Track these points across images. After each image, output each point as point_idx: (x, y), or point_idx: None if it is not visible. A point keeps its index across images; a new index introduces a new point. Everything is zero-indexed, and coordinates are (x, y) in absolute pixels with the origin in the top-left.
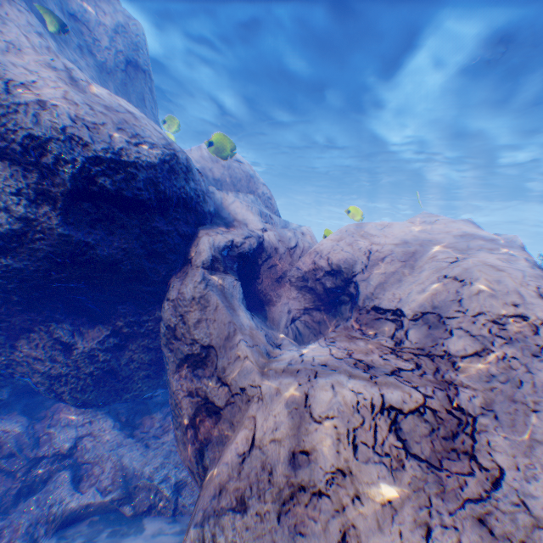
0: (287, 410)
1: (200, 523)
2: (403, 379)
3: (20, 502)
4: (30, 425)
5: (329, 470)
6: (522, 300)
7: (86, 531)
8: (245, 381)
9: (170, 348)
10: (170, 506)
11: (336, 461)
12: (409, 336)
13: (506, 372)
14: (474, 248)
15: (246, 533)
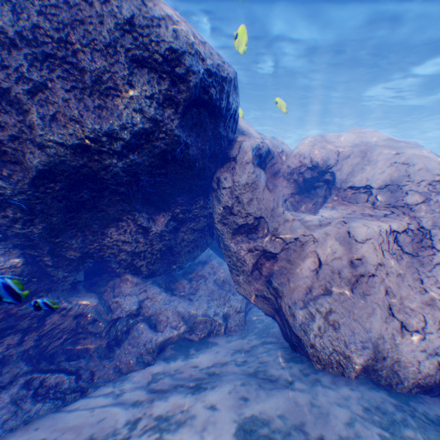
0: (337, 242)
1: (303, 307)
2: (391, 218)
3: (114, 349)
4: (102, 298)
5: (374, 264)
6: None
7: (176, 352)
8: (297, 233)
9: (224, 224)
10: (221, 328)
11: (376, 259)
12: (379, 199)
13: (438, 208)
14: (402, 147)
15: (335, 303)
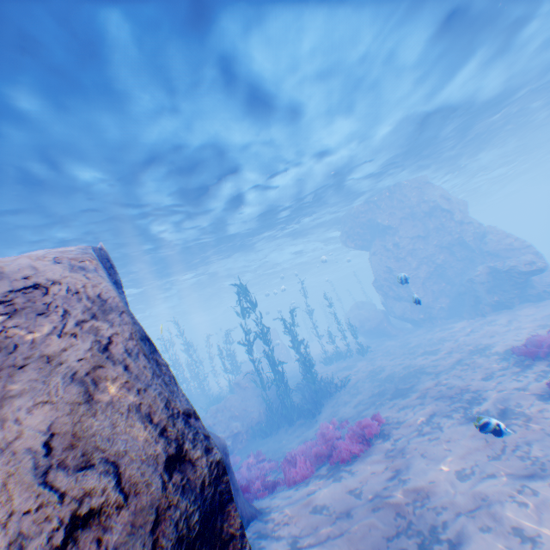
0: None
1: None
2: None
3: None
4: None
5: None
6: (38, 272)
7: None
8: None
9: None
10: None
11: None
12: None
13: (3, 345)
14: None
15: None
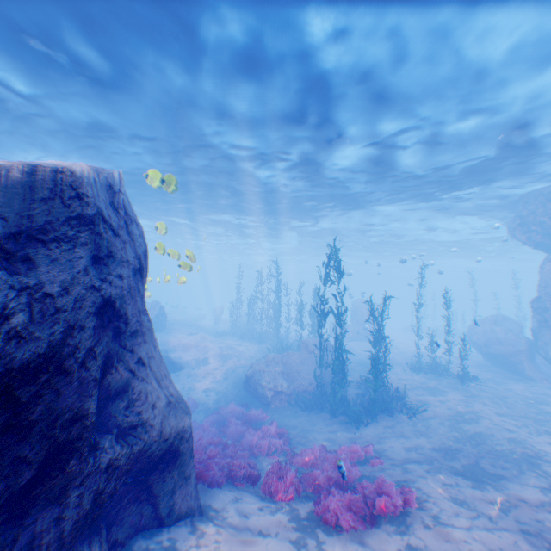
0: None
1: None
2: None
3: None
4: None
5: None
6: None
7: None
8: None
9: None
10: None
11: None
12: None
13: None
14: None
15: None
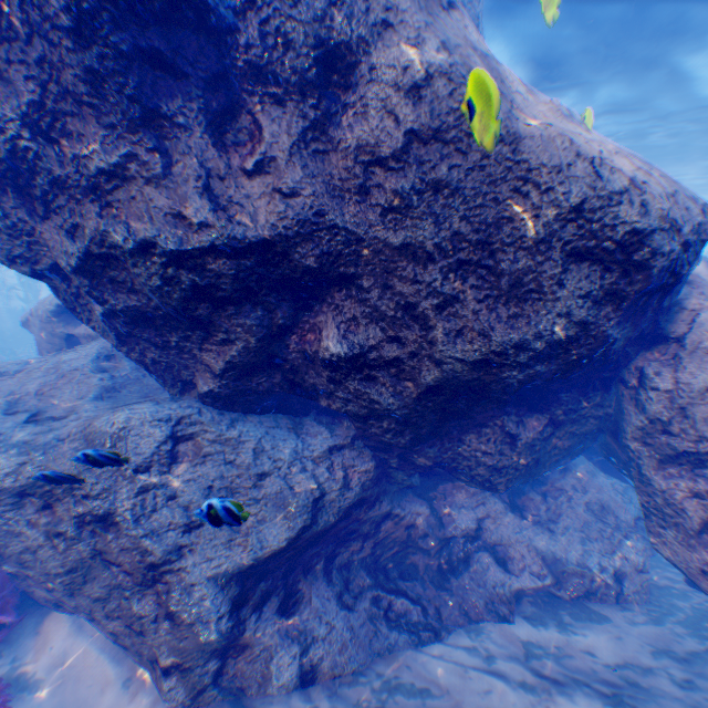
0: None
1: None
2: None
3: (449, 578)
4: (432, 507)
5: None
6: None
7: (539, 611)
8: None
9: (641, 441)
10: (609, 593)
11: None
12: None
13: None
14: None
15: None
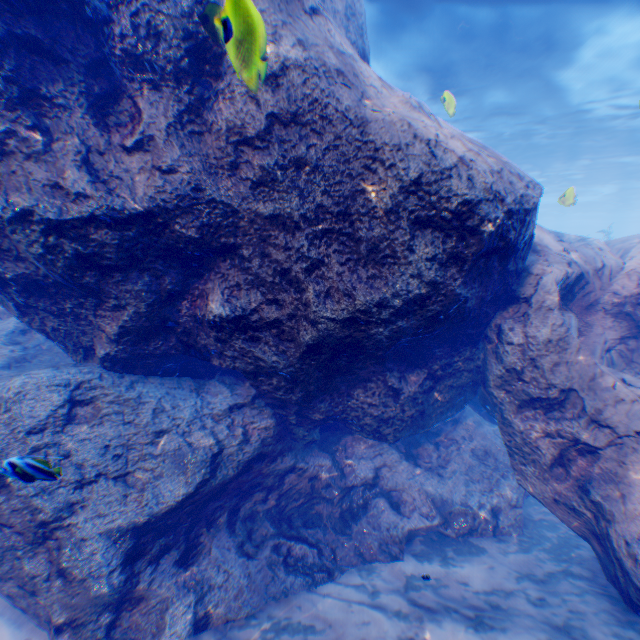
0: None
1: None
2: None
3: (350, 524)
4: (334, 459)
5: None
6: None
7: (427, 548)
8: None
9: (503, 389)
10: (489, 528)
11: None
12: None
13: None
14: None
15: None
